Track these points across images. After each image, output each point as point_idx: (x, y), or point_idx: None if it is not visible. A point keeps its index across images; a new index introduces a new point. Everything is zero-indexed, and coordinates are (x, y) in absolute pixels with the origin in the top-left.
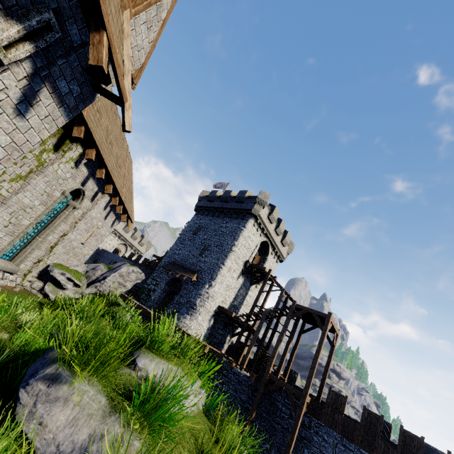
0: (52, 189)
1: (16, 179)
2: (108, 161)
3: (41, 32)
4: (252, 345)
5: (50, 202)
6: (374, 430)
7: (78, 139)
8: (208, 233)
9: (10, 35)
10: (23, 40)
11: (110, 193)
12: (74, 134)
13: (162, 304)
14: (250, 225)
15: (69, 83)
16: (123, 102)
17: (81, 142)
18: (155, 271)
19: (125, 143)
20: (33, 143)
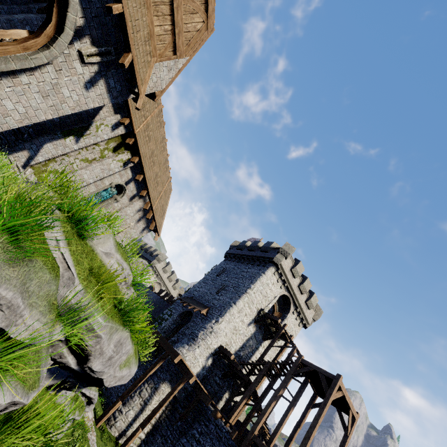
0: (104, 176)
1: (85, 160)
2: (147, 171)
3: (106, 55)
4: (245, 397)
5: (100, 187)
6: None
7: (128, 145)
8: (230, 275)
9: (91, 51)
10: (97, 55)
11: (143, 195)
12: (127, 141)
13: (169, 335)
14: (270, 272)
15: (116, 83)
16: (139, 94)
17: (131, 151)
18: (174, 303)
19: (168, 172)
20: (89, 107)
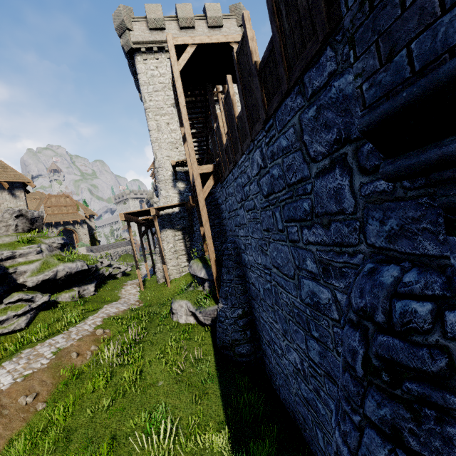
0: None
1: None
2: None
3: None
4: None
5: None
6: (232, 118)
7: None
8: None
9: None
10: None
11: None
12: None
13: None
14: (140, 65)
15: None
16: None
17: None
18: None
19: None
20: None
